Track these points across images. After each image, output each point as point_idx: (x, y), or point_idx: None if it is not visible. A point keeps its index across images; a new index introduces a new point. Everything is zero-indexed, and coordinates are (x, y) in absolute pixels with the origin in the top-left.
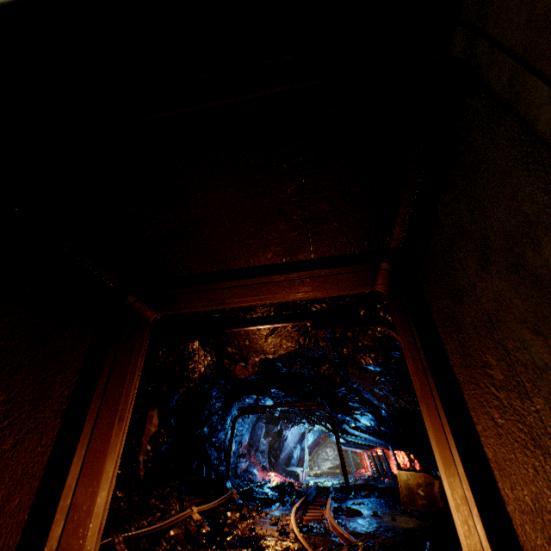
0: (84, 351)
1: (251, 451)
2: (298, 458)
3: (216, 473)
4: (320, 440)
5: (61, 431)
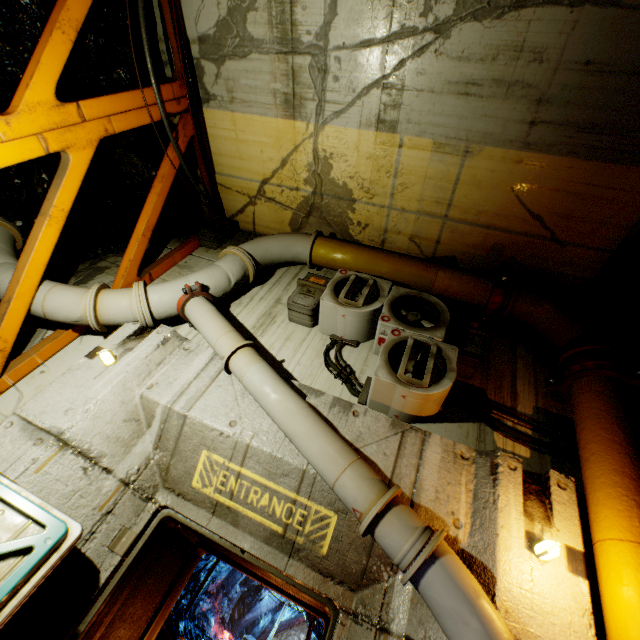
0: (169, 581)
1: (220, 593)
2: (263, 629)
3: (177, 606)
4: (297, 622)
5: (144, 625)
